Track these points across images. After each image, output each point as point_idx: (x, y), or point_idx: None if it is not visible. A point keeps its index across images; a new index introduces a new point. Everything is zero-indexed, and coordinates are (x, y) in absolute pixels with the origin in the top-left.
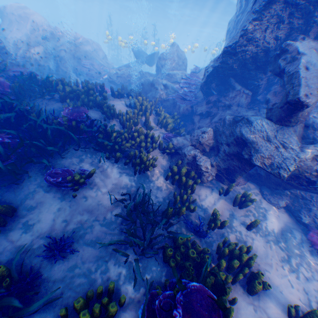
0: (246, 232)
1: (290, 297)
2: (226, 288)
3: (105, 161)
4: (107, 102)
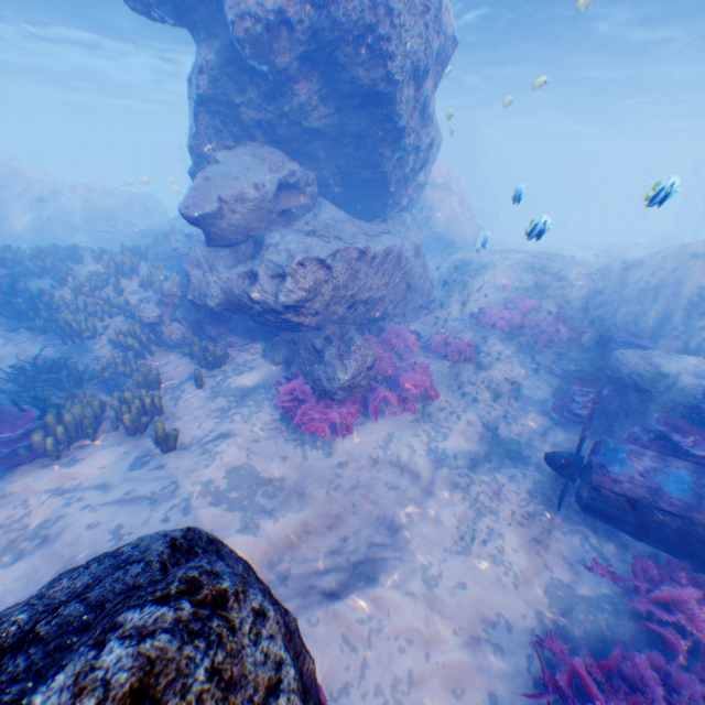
0: (194, 391)
1: (183, 435)
2: (68, 412)
3: (27, 333)
4: (80, 268)
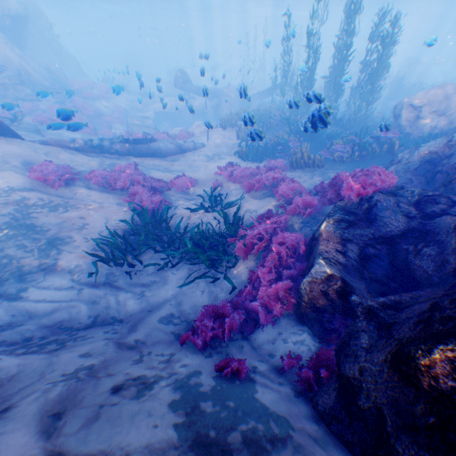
0: None
1: None
2: None
3: None
4: None
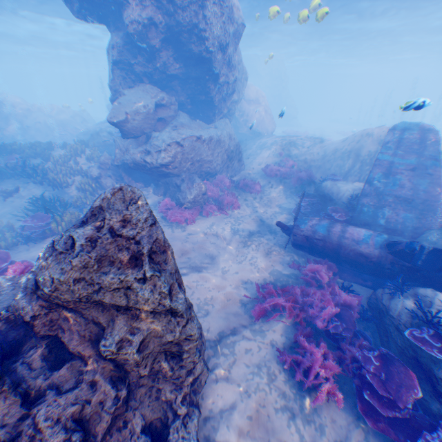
0: None
1: None
2: (65, 215)
3: (34, 185)
4: (54, 153)
